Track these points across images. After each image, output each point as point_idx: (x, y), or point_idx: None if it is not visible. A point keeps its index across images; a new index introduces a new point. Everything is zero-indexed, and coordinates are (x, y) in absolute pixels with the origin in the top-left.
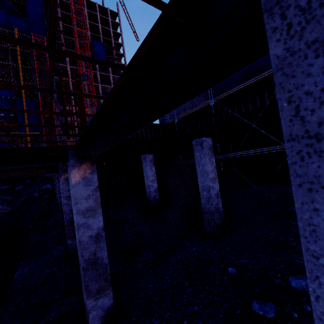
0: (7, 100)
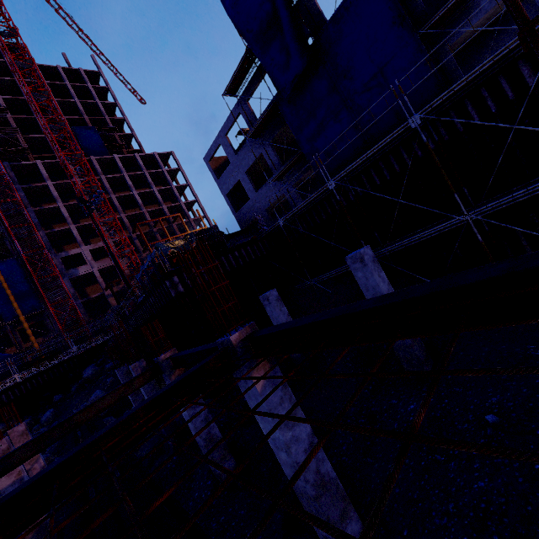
0: None
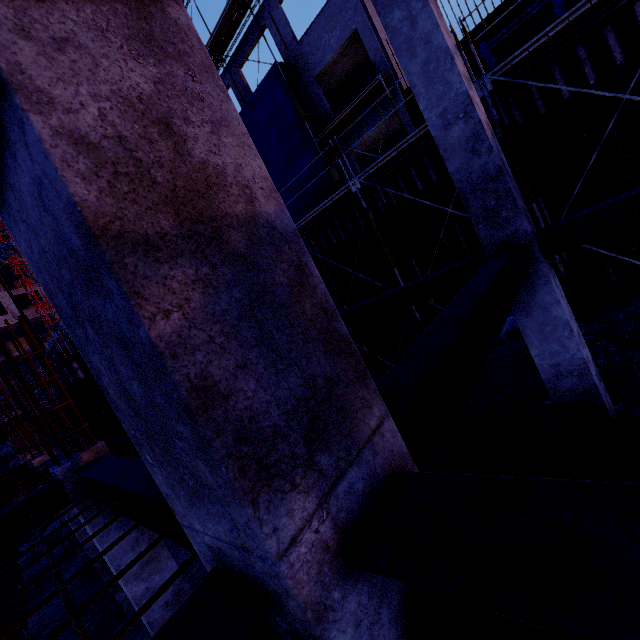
0: None
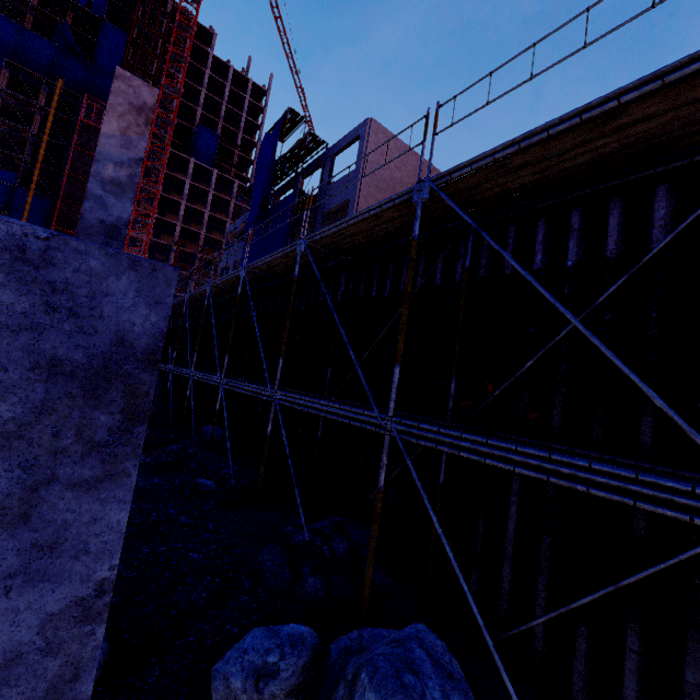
0: (2, 187)
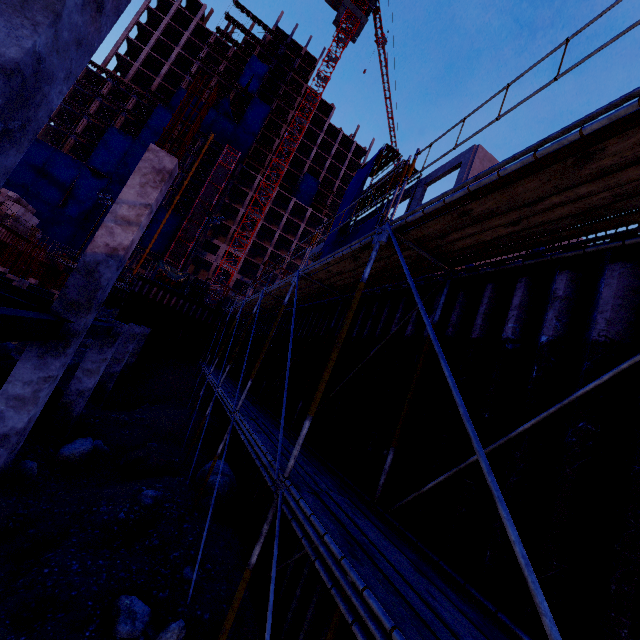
0: None
